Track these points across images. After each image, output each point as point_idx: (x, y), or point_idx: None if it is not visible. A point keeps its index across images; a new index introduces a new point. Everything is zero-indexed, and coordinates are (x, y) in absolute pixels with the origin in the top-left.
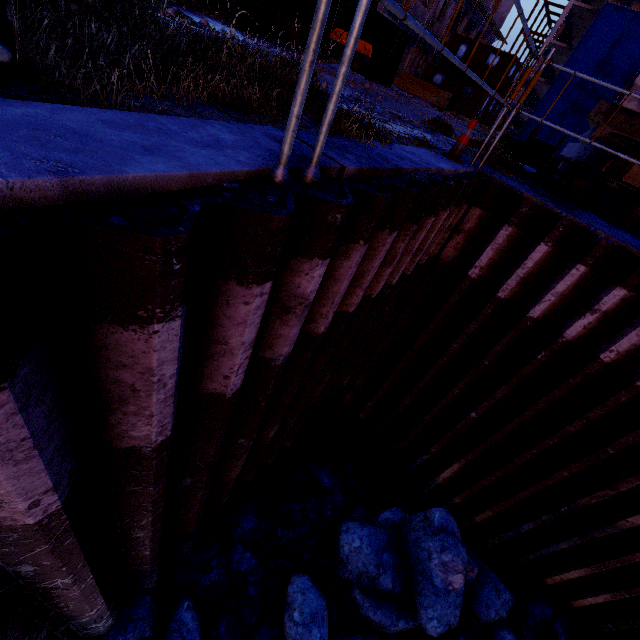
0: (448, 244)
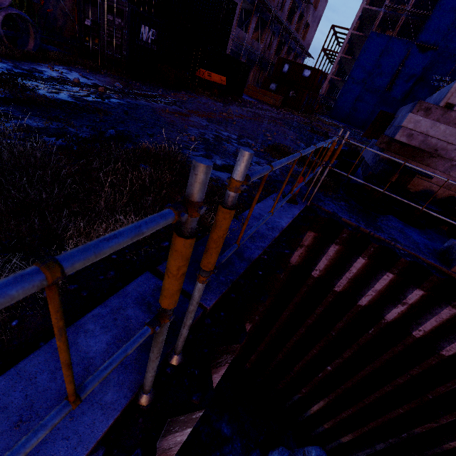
0: (294, 254)
